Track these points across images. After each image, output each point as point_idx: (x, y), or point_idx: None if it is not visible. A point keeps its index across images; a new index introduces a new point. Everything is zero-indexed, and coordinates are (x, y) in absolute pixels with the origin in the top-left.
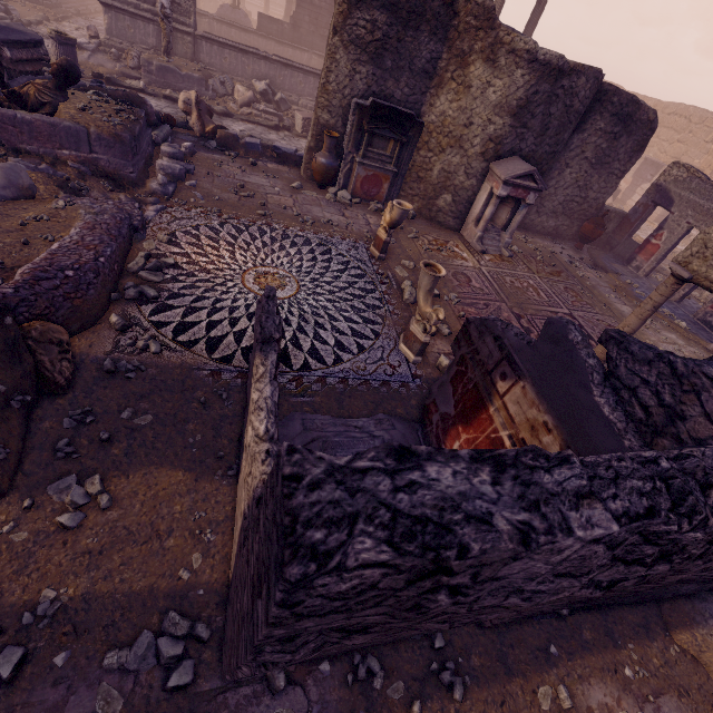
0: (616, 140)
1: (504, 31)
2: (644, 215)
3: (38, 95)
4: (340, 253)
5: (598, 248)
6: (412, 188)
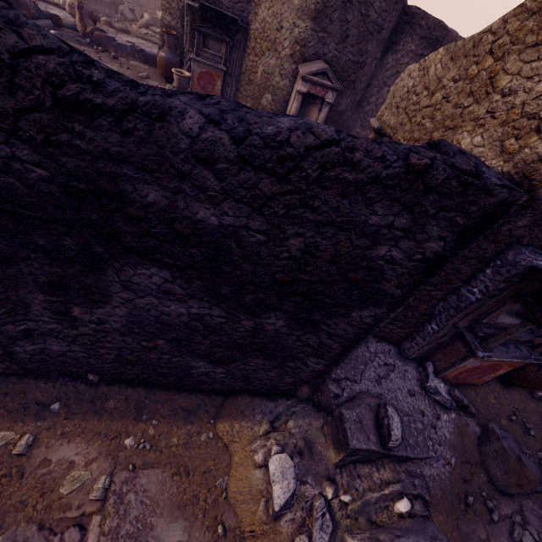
0: None
1: None
2: None
3: None
4: None
5: None
6: (246, 90)
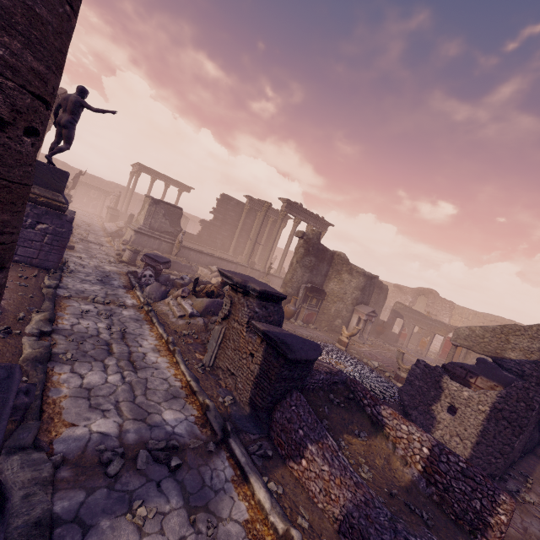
0: (379, 295)
1: (353, 266)
2: (394, 321)
3: (218, 291)
4: (335, 350)
5: (381, 337)
6: (320, 317)
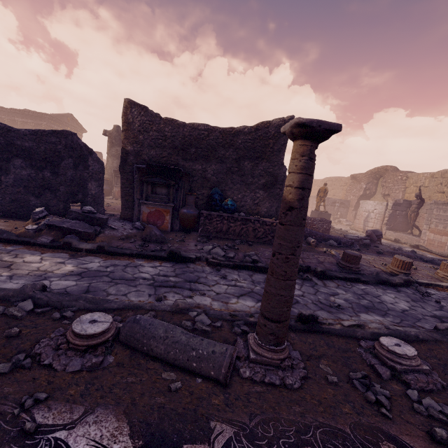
0: None
1: None
2: None
3: None
4: None
5: None
6: None
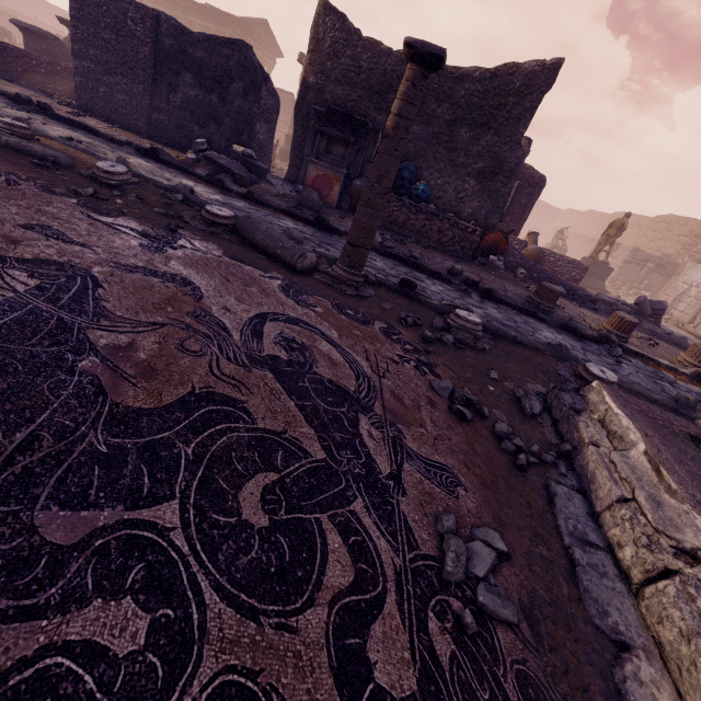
0: None
1: None
2: None
3: None
4: None
5: None
6: None
